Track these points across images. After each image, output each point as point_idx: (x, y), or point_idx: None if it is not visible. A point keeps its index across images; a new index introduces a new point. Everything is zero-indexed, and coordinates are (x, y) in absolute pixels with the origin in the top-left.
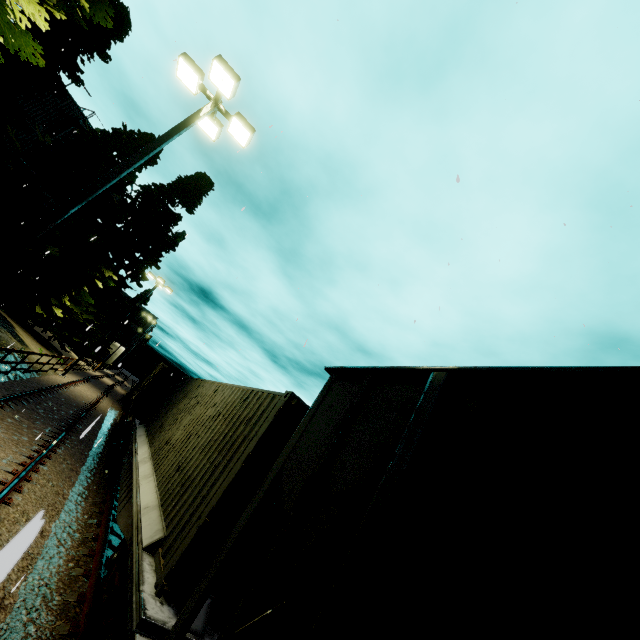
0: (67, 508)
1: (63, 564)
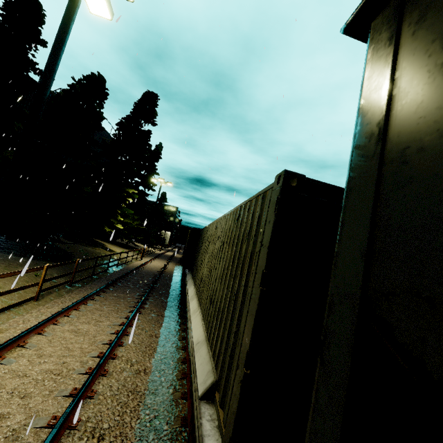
0: (160, 344)
1: (165, 393)
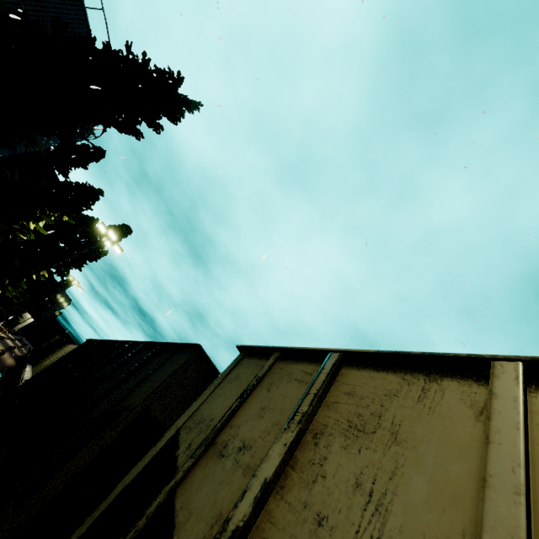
0: None
1: None
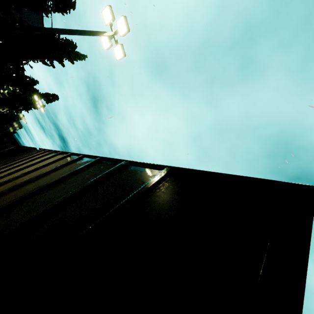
0: None
1: None
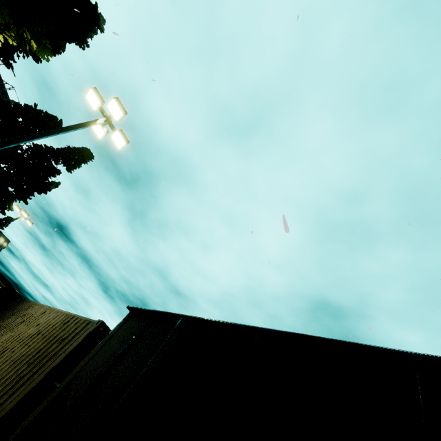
0: None
1: None
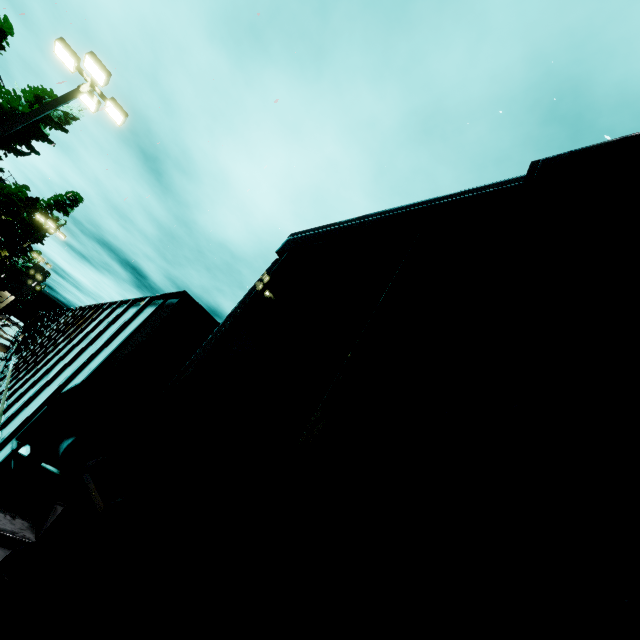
0: None
1: None
